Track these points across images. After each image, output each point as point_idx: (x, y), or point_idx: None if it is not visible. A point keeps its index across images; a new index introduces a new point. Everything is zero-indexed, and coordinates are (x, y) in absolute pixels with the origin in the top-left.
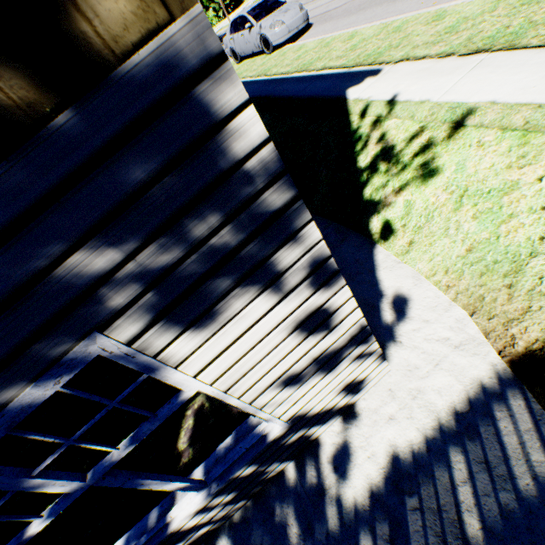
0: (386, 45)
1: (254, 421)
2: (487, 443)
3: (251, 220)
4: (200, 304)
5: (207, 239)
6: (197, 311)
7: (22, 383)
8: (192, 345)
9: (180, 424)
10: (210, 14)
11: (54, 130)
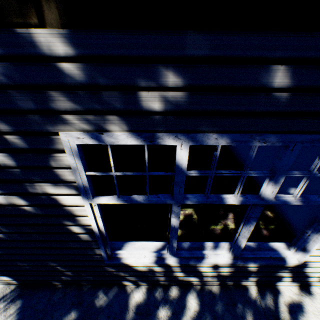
0: None
1: (270, 246)
2: None
3: None
4: None
5: None
6: None
7: None
8: None
9: None
10: None
11: None
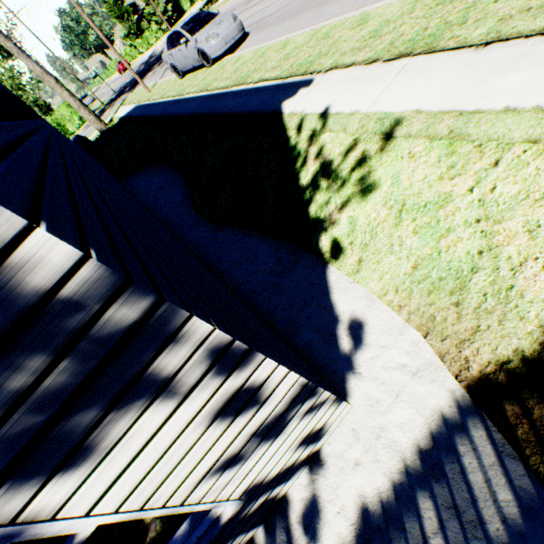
0: (316, 53)
1: None
2: (454, 483)
3: (99, 344)
4: (59, 448)
5: (36, 385)
6: (59, 455)
7: None
8: (67, 488)
9: None
10: (154, 28)
11: None
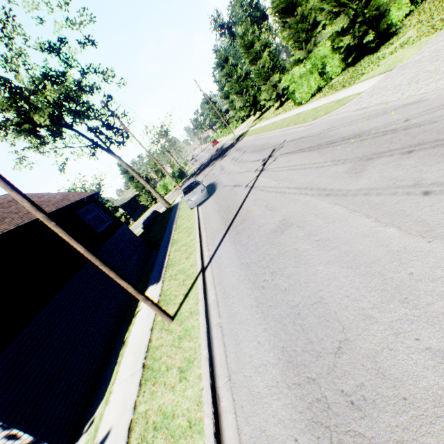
0: (177, 259)
1: None
2: None
3: None
4: None
5: None
6: None
7: None
8: None
9: None
10: (234, 123)
11: None
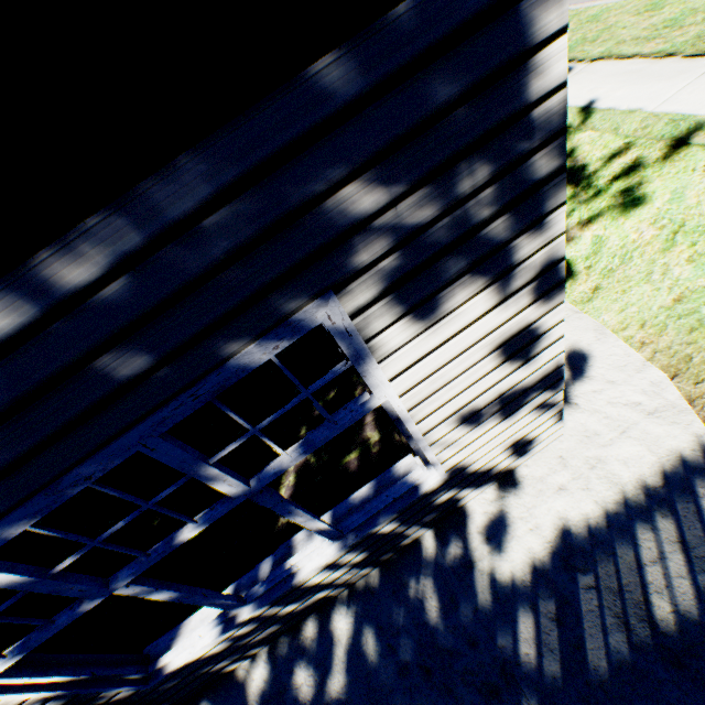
0: (577, 38)
1: (400, 472)
2: (685, 521)
3: (511, 188)
4: (428, 285)
5: (465, 201)
6: (423, 294)
7: (247, 338)
8: (401, 338)
9: (281, 482)
10: None
11: (391, 21)
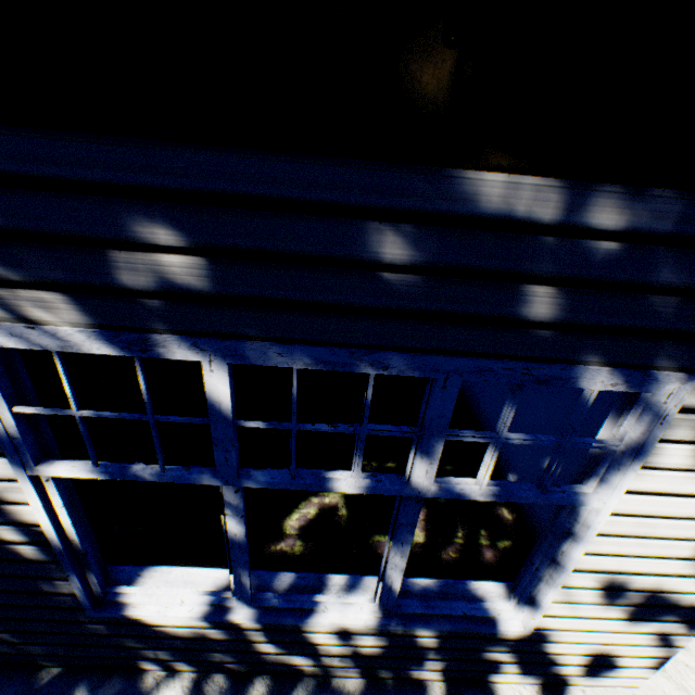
0: None
1: (474, 589)
2: None
3: None
4: None
5: None
6: None
7: (608, 359)
8: (676, 461)
9: (301, 507)
10: None
11: None
